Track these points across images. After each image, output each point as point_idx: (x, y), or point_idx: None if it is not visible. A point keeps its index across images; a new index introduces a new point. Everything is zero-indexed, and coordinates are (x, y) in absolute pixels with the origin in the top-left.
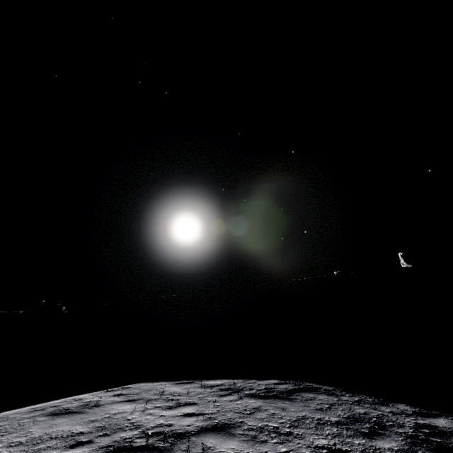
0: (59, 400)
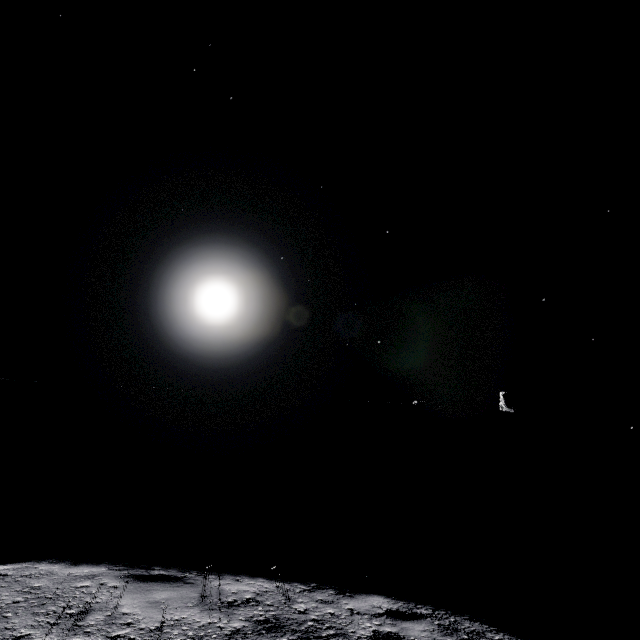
0: None
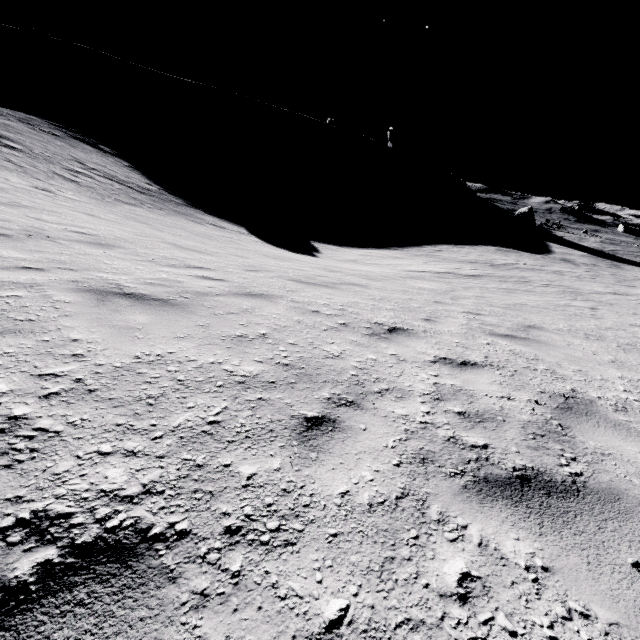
0: None
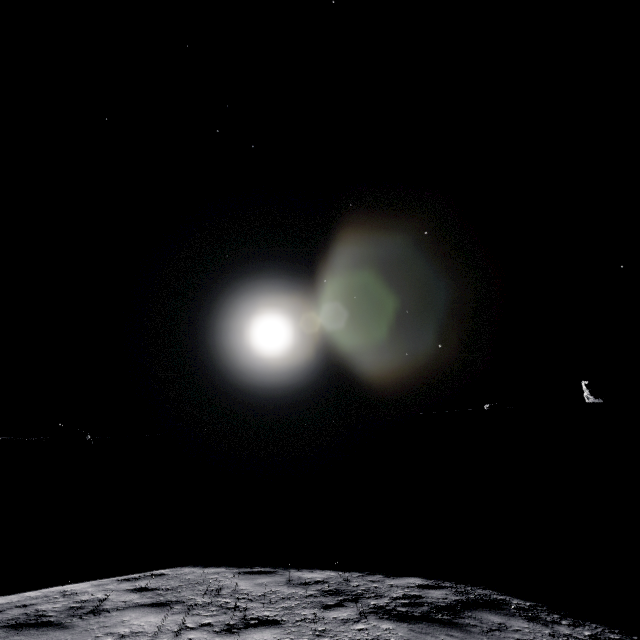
0: (39, 591)
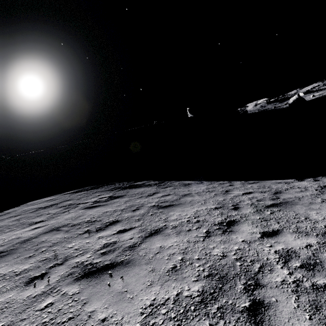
0: None
